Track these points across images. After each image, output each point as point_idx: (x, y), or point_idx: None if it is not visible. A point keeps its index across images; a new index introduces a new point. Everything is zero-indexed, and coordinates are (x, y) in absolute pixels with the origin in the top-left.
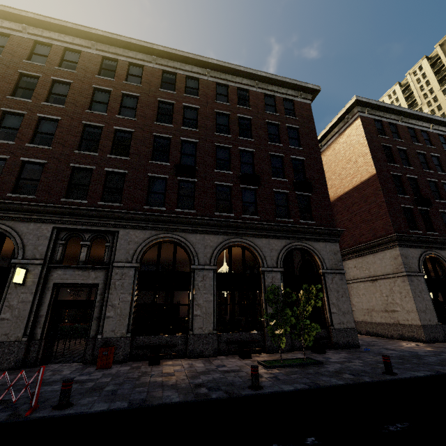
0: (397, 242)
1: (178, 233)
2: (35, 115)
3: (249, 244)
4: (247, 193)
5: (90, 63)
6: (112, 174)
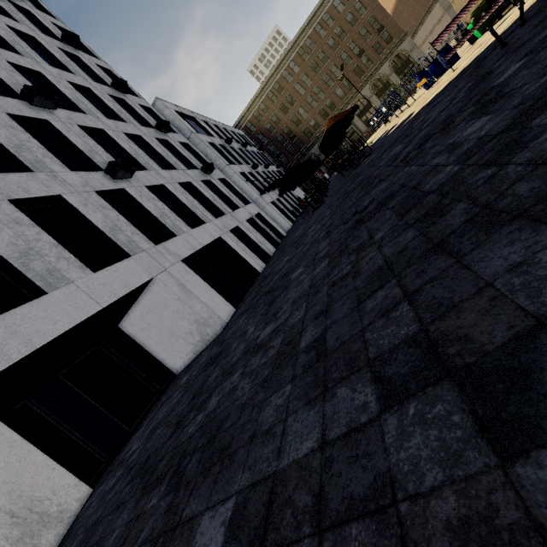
0: (435, 1)
1: (356, 97)
2: (296, 112)
3: (378, 76)
4: (363, 59)
5: (283, 81)
6: (326, 103)
